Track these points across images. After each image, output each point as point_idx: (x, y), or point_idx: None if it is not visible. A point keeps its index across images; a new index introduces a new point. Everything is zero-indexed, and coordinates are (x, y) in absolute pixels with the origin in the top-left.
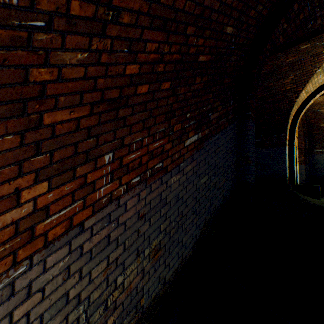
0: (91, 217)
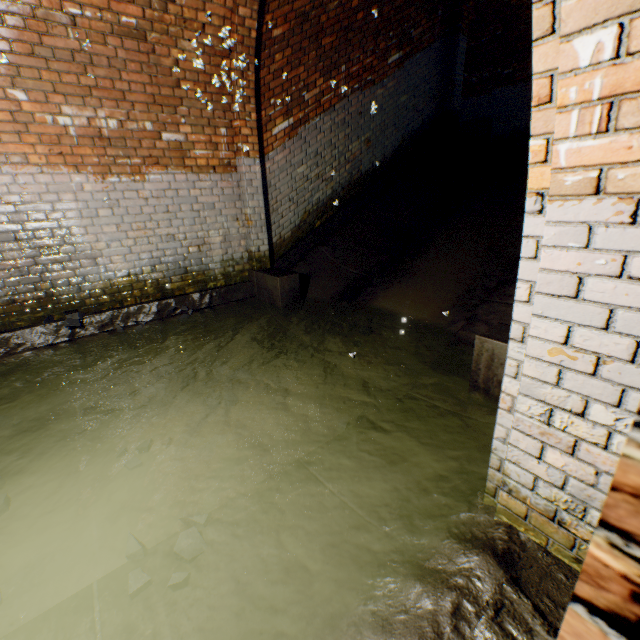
0: (337, 105)
